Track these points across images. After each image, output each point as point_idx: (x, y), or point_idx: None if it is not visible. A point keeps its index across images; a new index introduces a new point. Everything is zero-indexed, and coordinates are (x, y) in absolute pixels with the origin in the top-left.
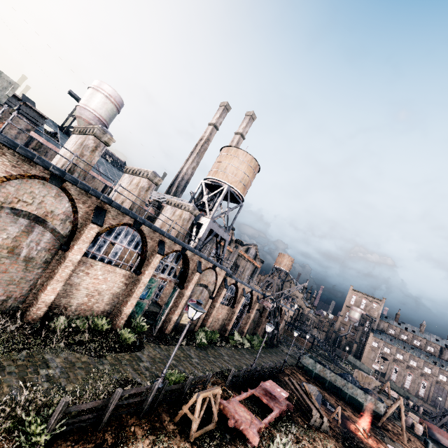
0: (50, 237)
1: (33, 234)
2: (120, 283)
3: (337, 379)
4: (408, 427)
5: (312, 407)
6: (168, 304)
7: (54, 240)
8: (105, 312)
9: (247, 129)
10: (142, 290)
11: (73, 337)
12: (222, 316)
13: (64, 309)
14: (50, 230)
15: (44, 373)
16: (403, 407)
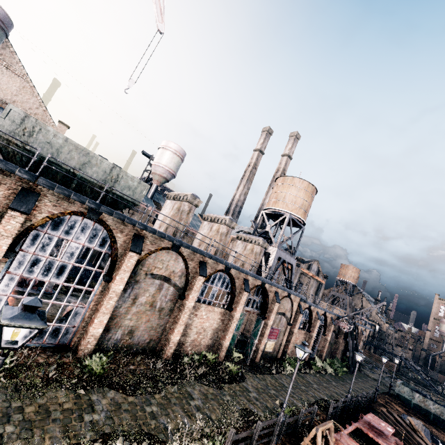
0: (172, 290)
1: (163, 290)
2: (218, 320)
3: (444, 412)
4: None
5: (424, 444)
6: (255, 335)
7: (175, 292)
8: (209, 346)
9: (293, 149)
10: (235, 325)
11: (196, 370)
12: (300, 340)
13: (183, 346)
14: (172, 285)
15: (193, 404)
16: None
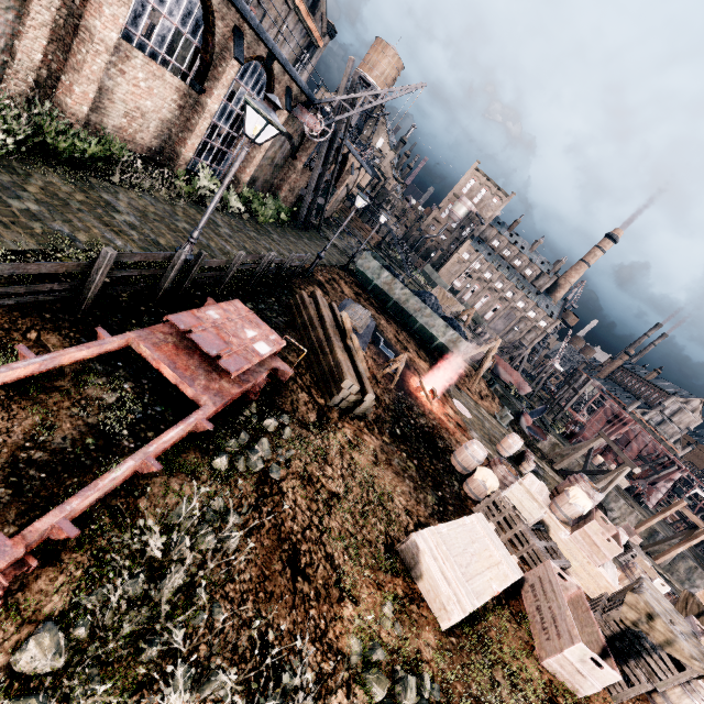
0: None
1: None
2: None
3: (411, 300)
4: (474, 362)
5: (347, 369)
6: None
7: None
8: None
9: None
10: None
11: None
12: (159, 106)
13: None
14: None
15: None
16: (496, 350)
